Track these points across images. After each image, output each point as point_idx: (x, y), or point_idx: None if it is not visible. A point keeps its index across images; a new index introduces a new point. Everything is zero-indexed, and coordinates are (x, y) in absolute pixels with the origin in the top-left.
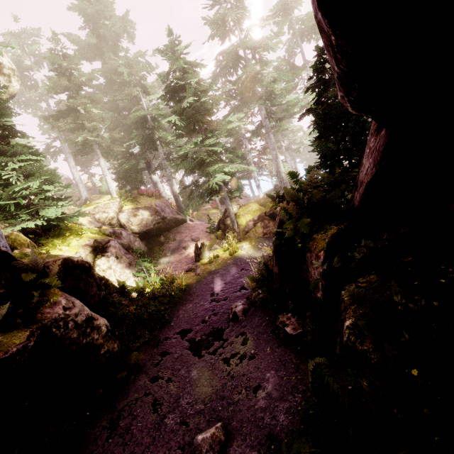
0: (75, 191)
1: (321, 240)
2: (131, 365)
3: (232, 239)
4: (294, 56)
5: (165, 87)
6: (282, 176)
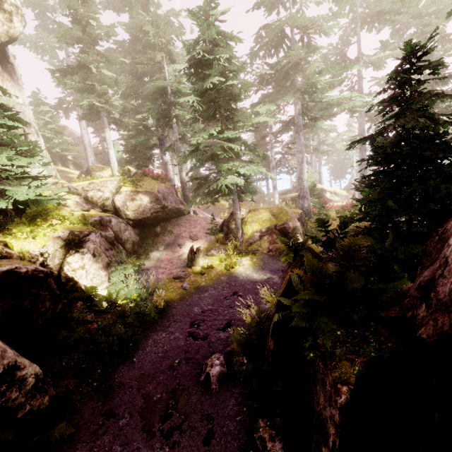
0: (82, 154)
1: (347, 361)
2: (50, 446)
3: (232, 250)
4: (348, 45)
5: (189, 59)
6: (303, 184)
